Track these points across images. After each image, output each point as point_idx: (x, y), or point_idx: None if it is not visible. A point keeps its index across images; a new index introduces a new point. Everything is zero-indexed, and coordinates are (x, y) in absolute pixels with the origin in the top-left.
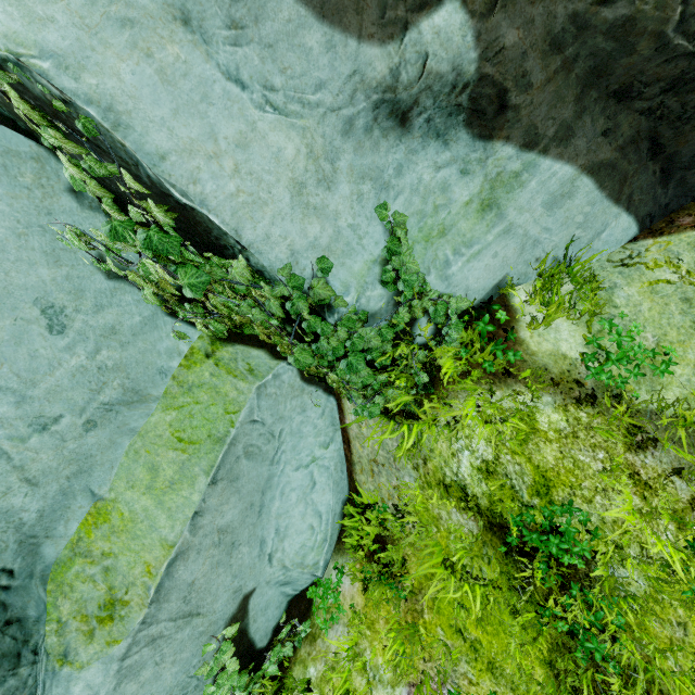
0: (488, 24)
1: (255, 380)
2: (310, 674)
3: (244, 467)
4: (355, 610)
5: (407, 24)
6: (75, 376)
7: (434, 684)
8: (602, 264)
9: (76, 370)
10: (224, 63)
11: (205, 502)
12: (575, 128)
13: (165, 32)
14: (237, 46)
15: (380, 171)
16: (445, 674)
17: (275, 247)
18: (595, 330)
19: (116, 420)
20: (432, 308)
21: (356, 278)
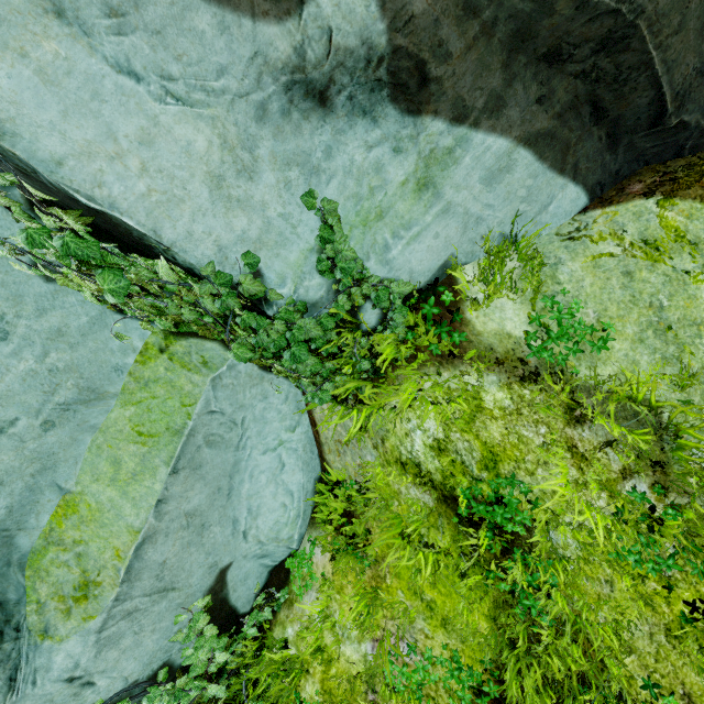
0: None
1: (209, 373)
2: (288, 634)
3: (207, 455)
4: (326, 578)
5: None
6: (26, 380)
7: (394, 639)
8: (550, 238)
9: (26, 375)
10: (112, 55)
11: (168, 490)
12: (505, 97)
13: (38, 27)
14: (122, 35)
15: (307, 155)
16: (404, 631)
17: (200, 244)
18: (539, 308)
19: (75, 419)
20: (374, 294)
21: (293, 269)
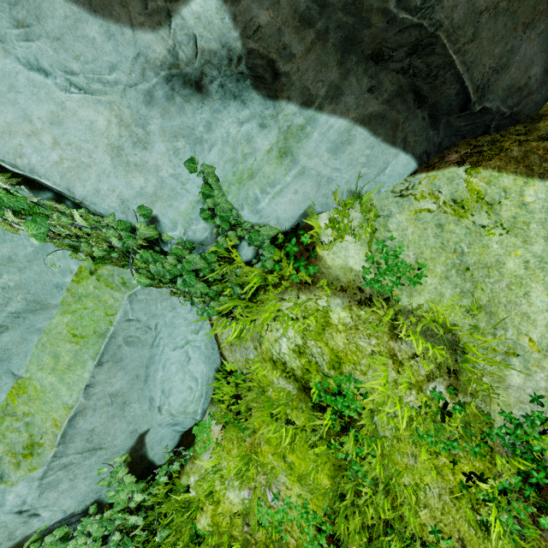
0: (240, 7)
1: (127, 291)
2: (191, 481)
3: (127, 352)
4: (219, 442)
5: (170, 12)
6: None
7: (263, 489)
8: (387, 194)
9: None
10: (23, 56)
11: (95, 378)
12: (343, 88)
13: None
14: (29, 41)
15: (191, 129)
16: (271, 483)
17: (106, 198)
18: (374, 249)
19: (25, 324)
20: (248, 236)
21: (183, 216)
